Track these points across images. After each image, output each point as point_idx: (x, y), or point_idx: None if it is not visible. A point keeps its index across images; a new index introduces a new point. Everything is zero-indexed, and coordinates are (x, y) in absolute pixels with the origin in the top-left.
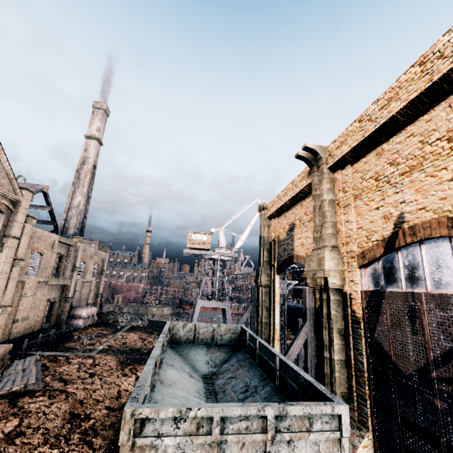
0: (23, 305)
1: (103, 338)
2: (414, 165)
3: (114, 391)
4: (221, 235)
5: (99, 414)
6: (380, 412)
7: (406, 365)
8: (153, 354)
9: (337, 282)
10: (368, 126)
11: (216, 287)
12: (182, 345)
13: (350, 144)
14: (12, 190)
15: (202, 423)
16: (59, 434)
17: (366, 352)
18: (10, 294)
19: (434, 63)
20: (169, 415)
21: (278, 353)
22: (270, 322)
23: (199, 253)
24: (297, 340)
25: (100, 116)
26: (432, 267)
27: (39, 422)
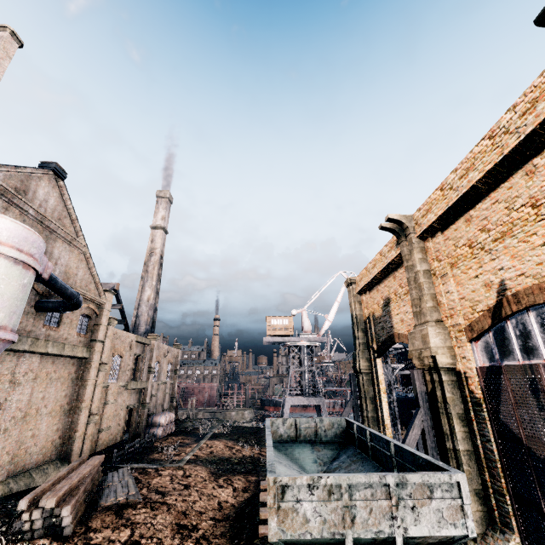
0: (106, 413)
1: (187, 448)
2: (505, 231)
3: (214, 502)
4: (304, 317)
5: (206, 525)
6: (523, 508)
7: (540, 447)
8: (268, 443)
9: (447, 360)
10: (451, 194)
11: (306, 379)
12: (285, 443)
13: (436, 212)
14: (97, 293)
15: (332, 490)
16: (173, 543)
17: (494, 437)
18: (97, 401)
19: (502, 137)
20: (304, 482)
21: (392, 439)
22: (378, 416)
23: (282, 341)
24: (412, 430)
25: (164, 204)
26: (544, 334)
27: (150, 532)
